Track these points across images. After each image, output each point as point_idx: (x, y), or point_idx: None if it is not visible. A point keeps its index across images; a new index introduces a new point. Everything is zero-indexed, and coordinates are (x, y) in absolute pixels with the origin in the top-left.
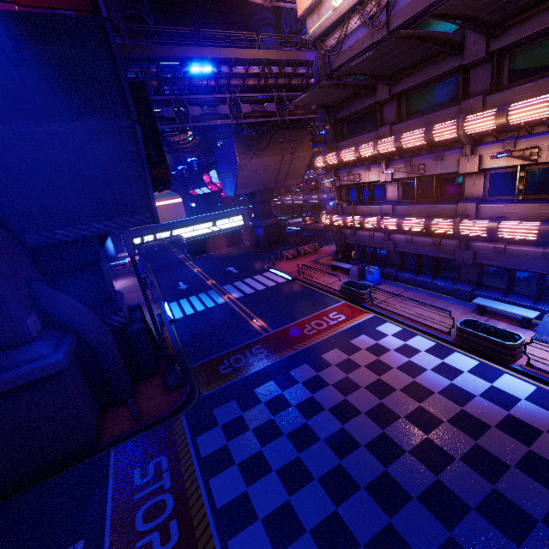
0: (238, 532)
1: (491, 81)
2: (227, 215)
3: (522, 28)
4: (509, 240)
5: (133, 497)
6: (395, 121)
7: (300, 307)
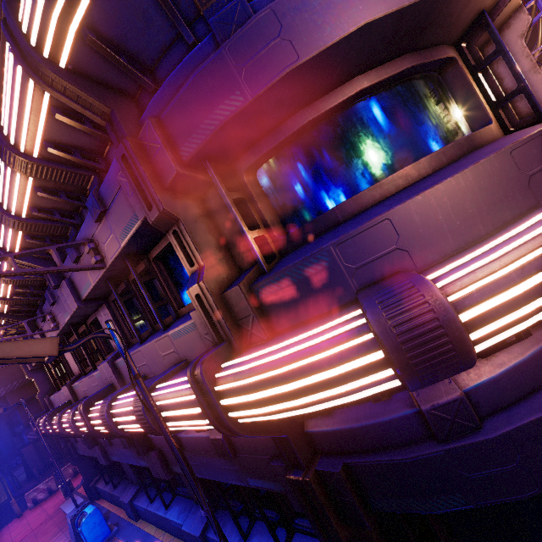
0: None
1: None
2: None
3: None
4: None
5: None
6: None
7: None
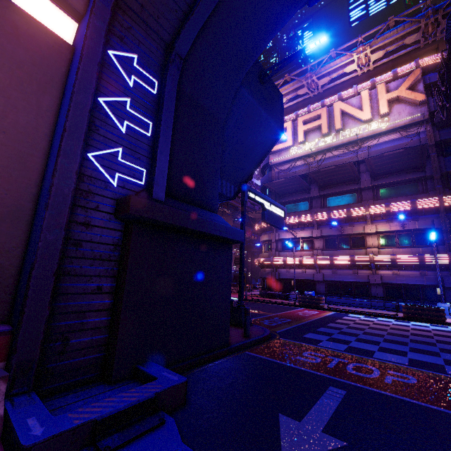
0: (444, 369)
1: (373, 197)
2: (280, 207)
3: (385, 180)
4: (399, 268)
5: (327, 367)
6: (322, 207)
7: (275, 308)
